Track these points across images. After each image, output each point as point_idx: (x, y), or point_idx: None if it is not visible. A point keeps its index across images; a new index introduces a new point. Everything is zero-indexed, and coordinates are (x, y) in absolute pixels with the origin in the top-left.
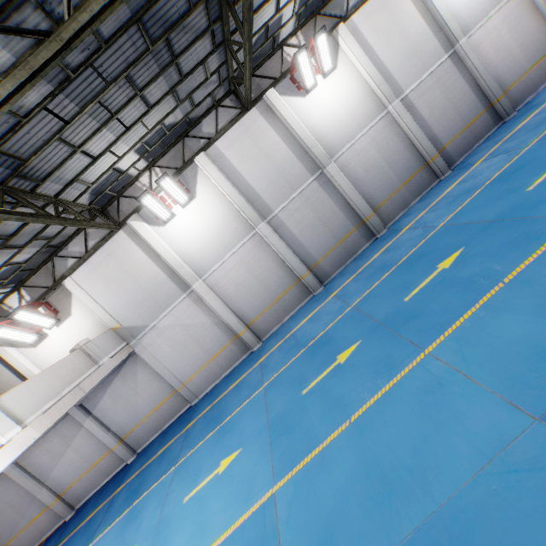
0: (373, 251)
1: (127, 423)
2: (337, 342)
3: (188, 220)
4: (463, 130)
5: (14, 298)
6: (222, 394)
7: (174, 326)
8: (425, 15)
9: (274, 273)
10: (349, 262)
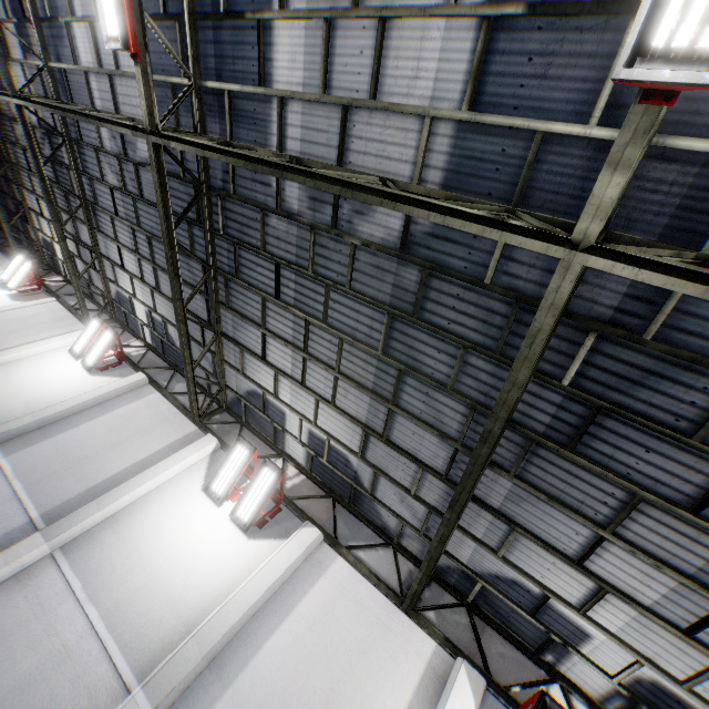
0: None
1: None
2: None
3: (63, 369)
4: None
5: (61, 280)
6: None
7: None
8: None
9: None
10: None
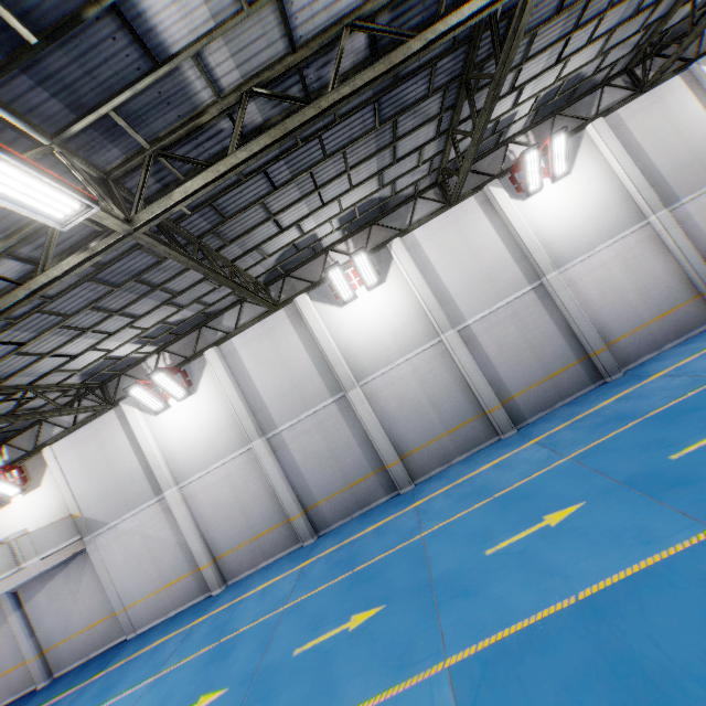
0: (377, 516)
1: (55, 633)
2: (225, 665)
3: (183, 415)
4: (543, 381)
5: None
6: (144, 648)
7: (135, 532)
8: (506, 238)
9: (261, 502)
10: (357, 514)
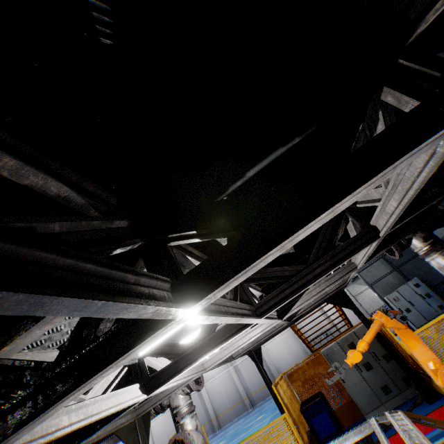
0: None
1: None
2: None
3: None
4: (261, 388)
5: None
6: None
7: None
8: None
9: (173, 431)
10: None
